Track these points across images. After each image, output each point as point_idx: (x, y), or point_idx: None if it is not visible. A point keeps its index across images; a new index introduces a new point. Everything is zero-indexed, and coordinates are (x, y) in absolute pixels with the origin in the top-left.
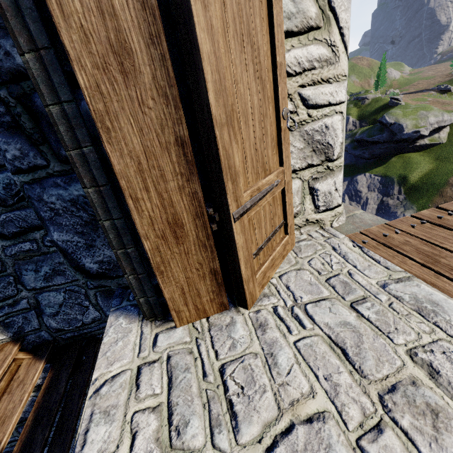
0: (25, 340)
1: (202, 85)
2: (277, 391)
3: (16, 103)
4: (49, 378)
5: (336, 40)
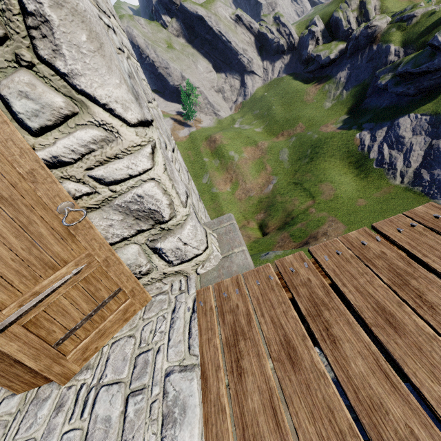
0: None
1: None
2: None
3: None
4: None
5: (104, 118)
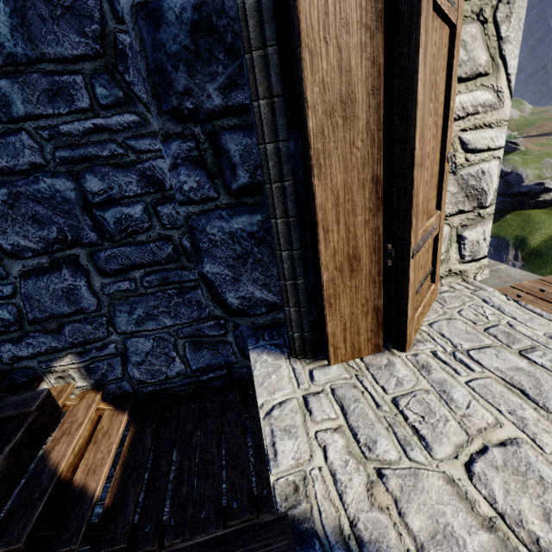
0: (106, 390)
1: (410, 130)
2: (460, 420)
3: (205, 140)
4: (132, 432)
5: (502, 86)
